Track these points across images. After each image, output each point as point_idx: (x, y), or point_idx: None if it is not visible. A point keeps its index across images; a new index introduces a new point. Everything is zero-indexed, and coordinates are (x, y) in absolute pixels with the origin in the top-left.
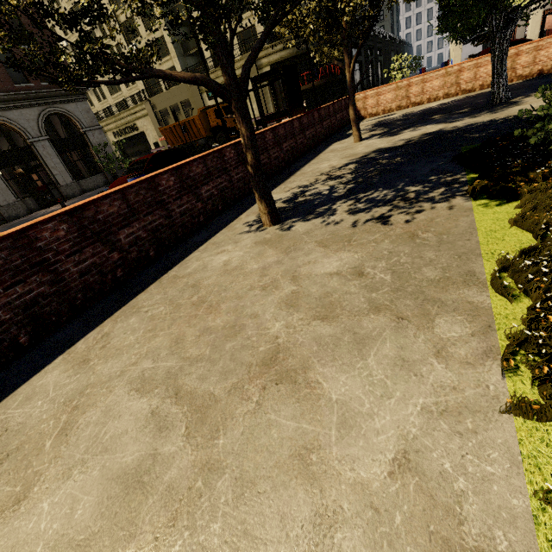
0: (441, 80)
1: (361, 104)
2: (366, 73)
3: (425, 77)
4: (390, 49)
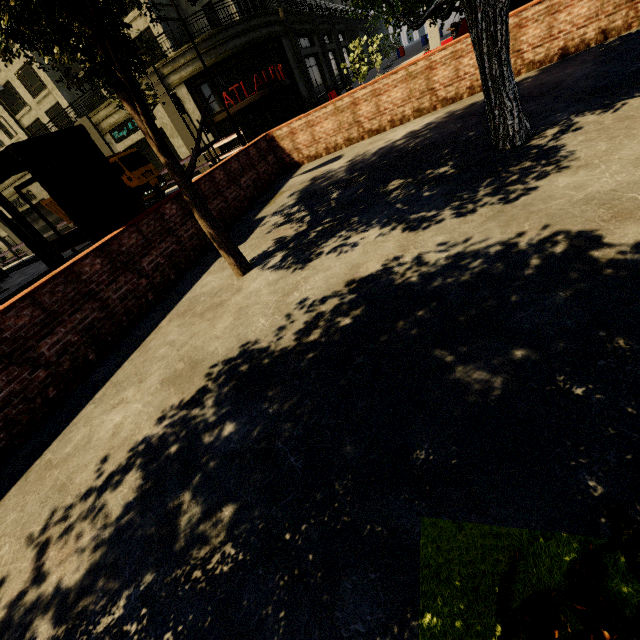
0: (403, 88)
1: (290, 144)
2: (328, 68)
3: (376, 86)
4: (356, 29)
